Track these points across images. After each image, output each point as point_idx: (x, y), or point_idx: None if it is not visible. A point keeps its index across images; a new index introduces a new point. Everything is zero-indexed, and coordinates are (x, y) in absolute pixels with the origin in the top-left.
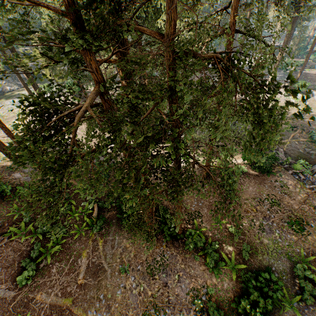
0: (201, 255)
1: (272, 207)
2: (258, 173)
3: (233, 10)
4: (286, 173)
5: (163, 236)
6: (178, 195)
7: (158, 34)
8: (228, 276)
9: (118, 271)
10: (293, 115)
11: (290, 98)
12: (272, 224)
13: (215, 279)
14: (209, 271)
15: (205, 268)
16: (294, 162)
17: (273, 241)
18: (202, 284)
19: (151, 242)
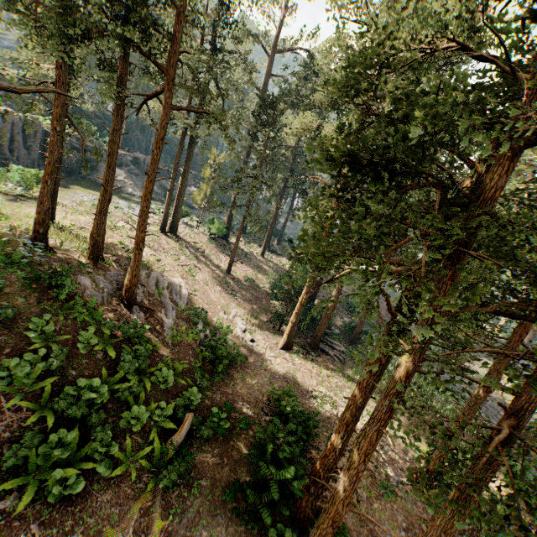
0: None
1: None
2: None
3: None
4: None
5: None
6: None
7: None
8: None
9: None
10: None
11: None
12: None
13: None
14: None
15: None
16: None
17: None
18: None
19: None
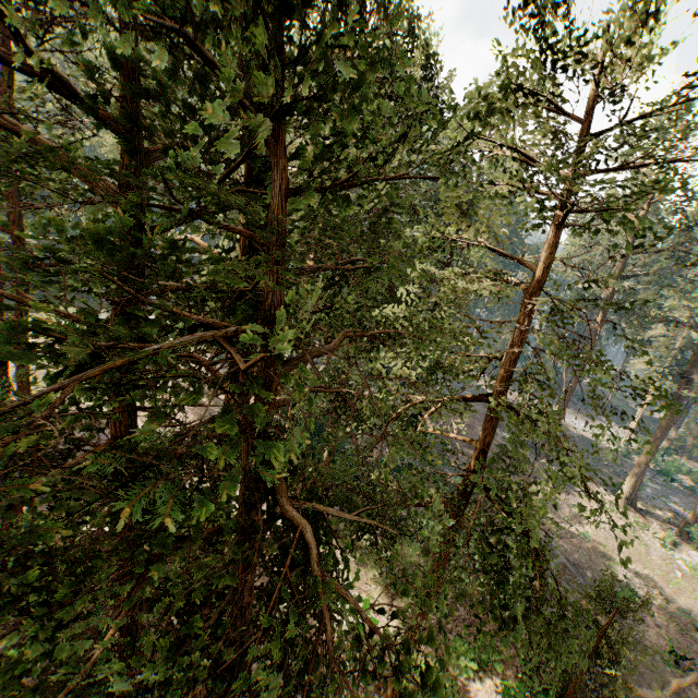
0: None
1: None
2: None
3: (504, 372)
4: None
5: None
6: None
7: None
8: None
9: None
10: (680, 613)
11: (675, 557)
12: None
13: None
14: None
15: None
16: None
17: None
18: None
19: None
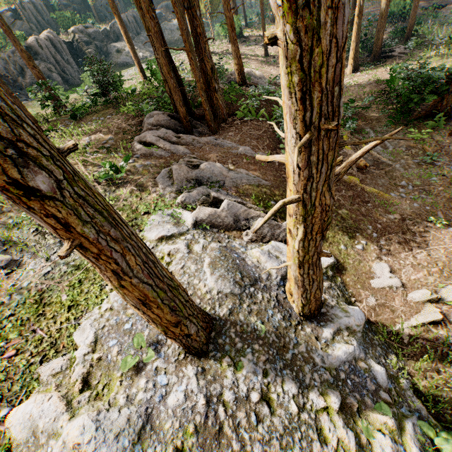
0: None
1: None
2: None
3: None
4: None
5: None
6: None
7: None
8: None
9: (415, 165)
10: None
11: None
12: None
13: None
14: None
15: None
16: None
17: None
18: None
19: None
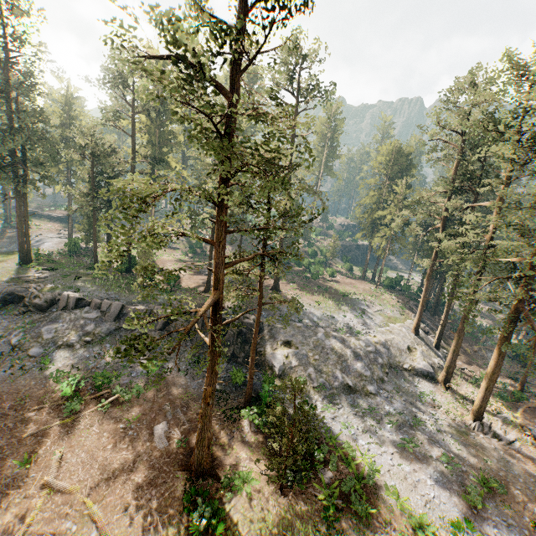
0: None
1: None
2: None
3: None
4: None
5: None
6: None
7: None
8: None
9: None
10: None
11: None
12: None
13: None
14: None
15: None
16: None
17: None
18: None
19: None
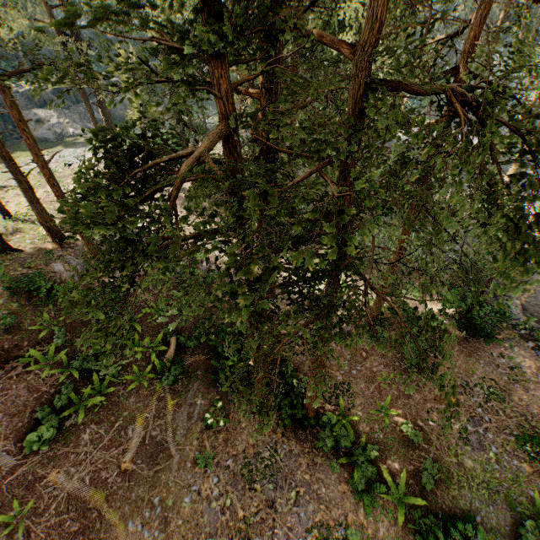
0: (343, 464)
1: (489, 401)
2: (469, 336)
3: (472, 37)
4: (521, 345)
5: (281, 415)
6: (332, 338)
7: (348, 45)
8: (390, 513)
9: (192, 462)
10: None
11: None
12: (485, 434)
13: (363, 514)
14: (354, 497)
15: (348, 489)
16: (538, 327)
17: (483, 465)
18: (338, 517)
19: (266, 417)
